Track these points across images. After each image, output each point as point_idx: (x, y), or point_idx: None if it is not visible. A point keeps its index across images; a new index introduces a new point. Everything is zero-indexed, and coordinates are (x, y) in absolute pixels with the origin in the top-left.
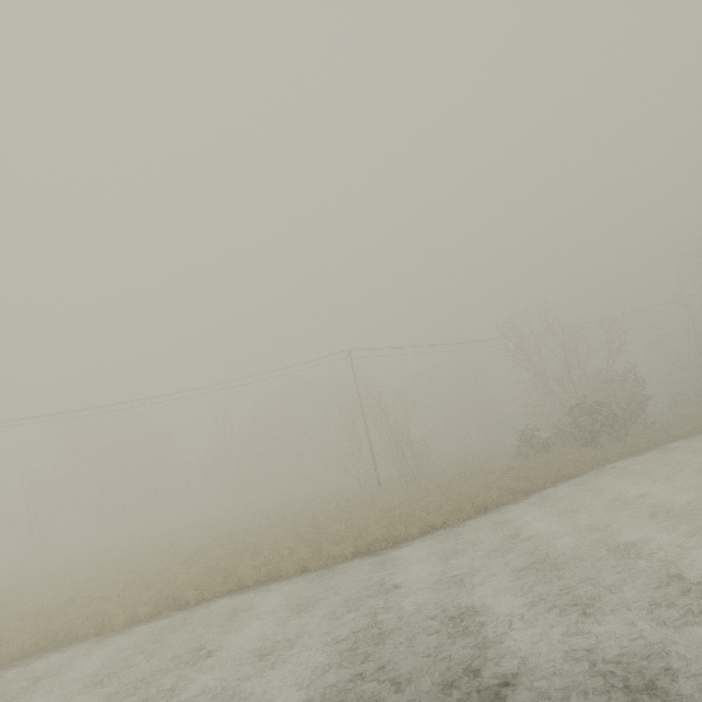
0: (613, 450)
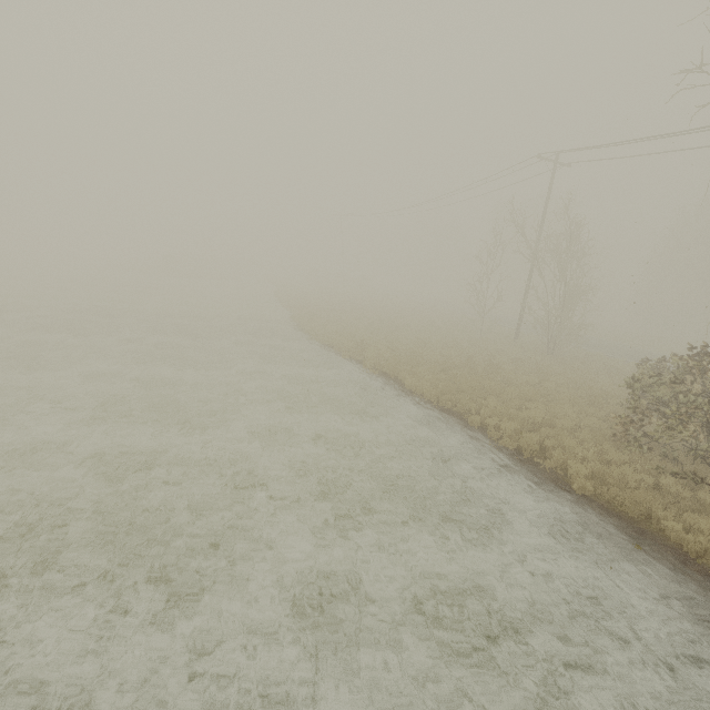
0: (511, 423)
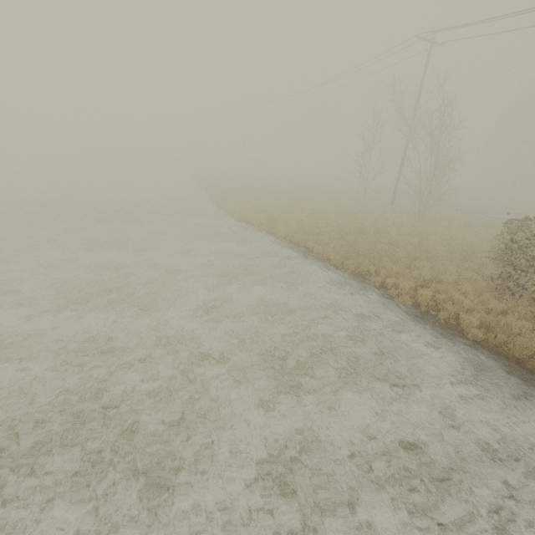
0: (408, 283)
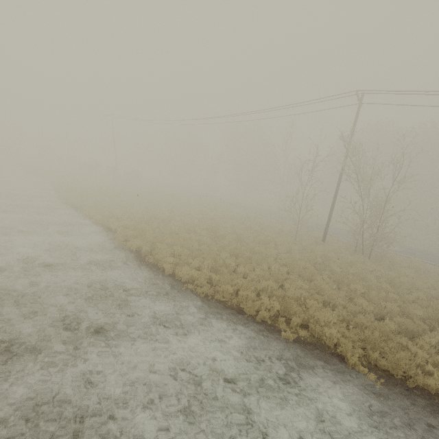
0: None
